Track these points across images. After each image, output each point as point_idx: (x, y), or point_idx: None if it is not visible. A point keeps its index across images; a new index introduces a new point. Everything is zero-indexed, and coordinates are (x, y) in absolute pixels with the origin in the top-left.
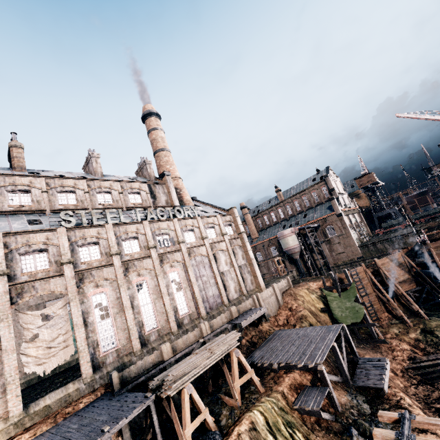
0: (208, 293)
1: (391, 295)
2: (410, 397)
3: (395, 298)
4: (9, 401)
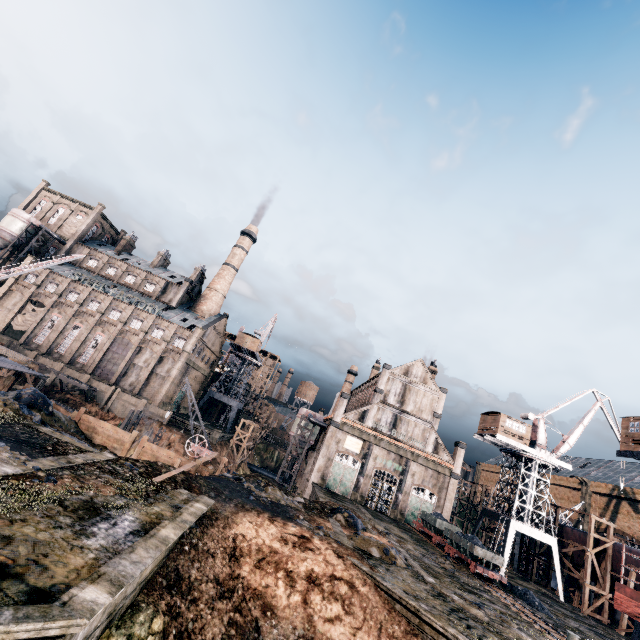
0: (108, 366)
1: None
2: None
3: None
4: (1, 327)
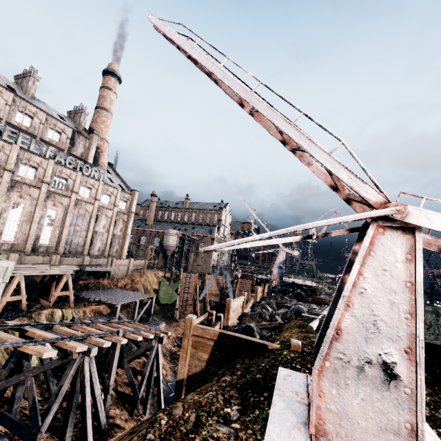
0: (74, 240)
1: (201, 299)
2: (164, 347)
3: (203, 302)
4: None
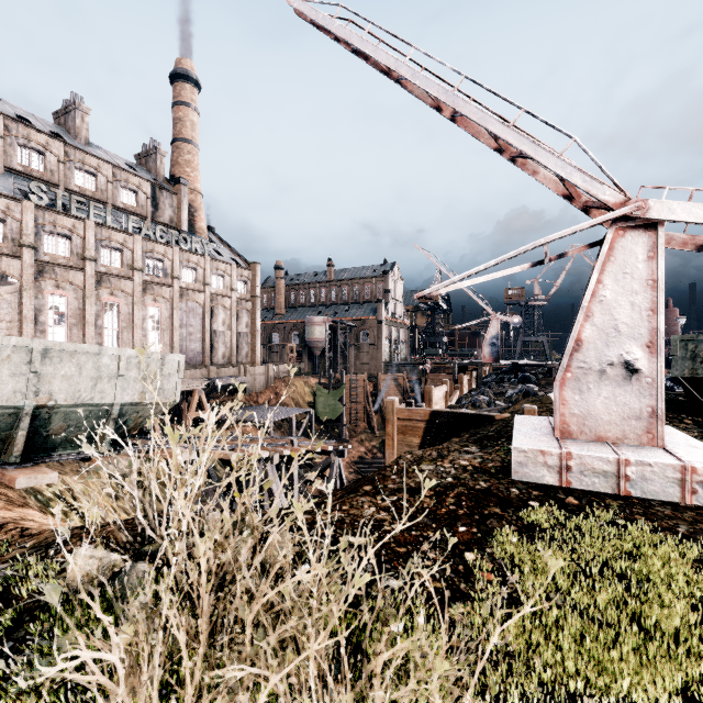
0: (190, 347)
1: (377, 409)
2: None
3: (380, 413)
4: None
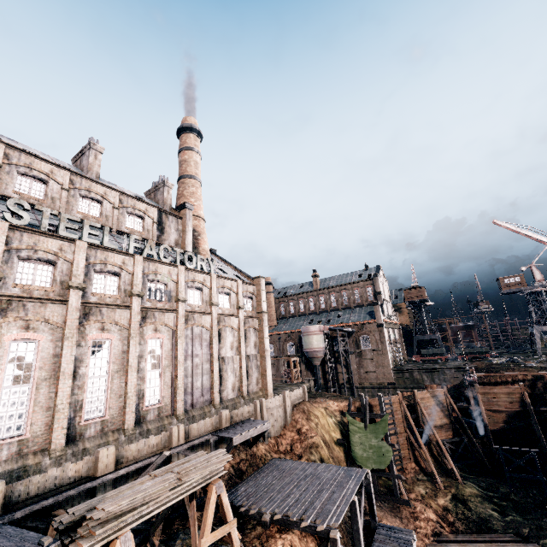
0: (196, 383)
1: (424, 442)
2: None
3: (427, 446)
4: None
